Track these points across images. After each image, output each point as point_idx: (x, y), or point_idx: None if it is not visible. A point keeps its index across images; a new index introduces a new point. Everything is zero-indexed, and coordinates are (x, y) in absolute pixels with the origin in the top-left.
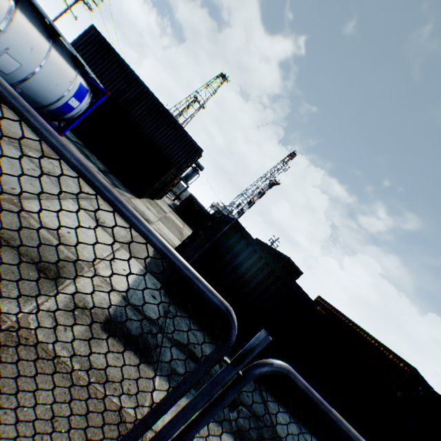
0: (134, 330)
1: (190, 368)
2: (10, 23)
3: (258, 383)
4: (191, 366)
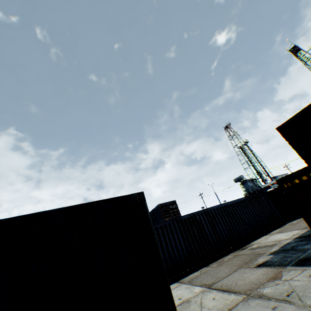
0: None
1: None
2: None
3: None
4: None
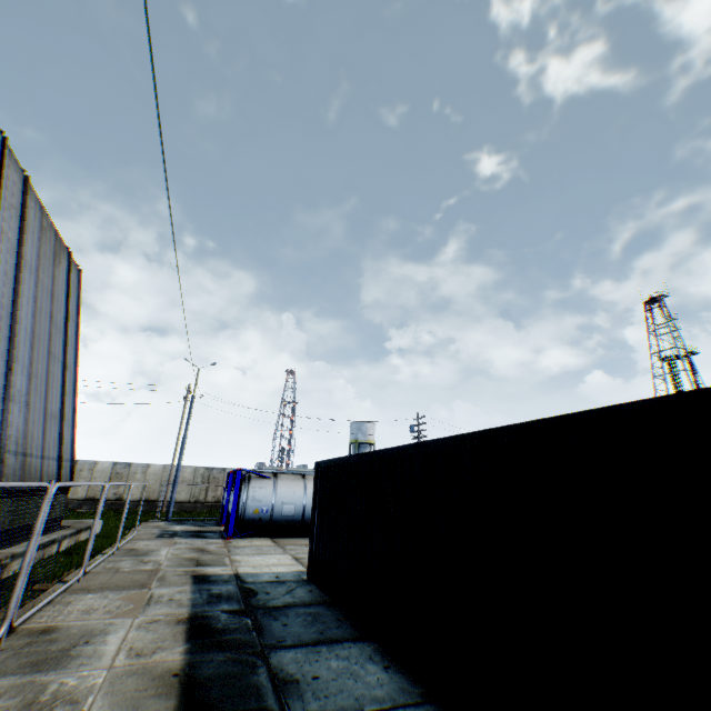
0: (213, 578)
1: (228, 593)
2: (276, 490)
3: (361, 638)
4: (232, 594)
